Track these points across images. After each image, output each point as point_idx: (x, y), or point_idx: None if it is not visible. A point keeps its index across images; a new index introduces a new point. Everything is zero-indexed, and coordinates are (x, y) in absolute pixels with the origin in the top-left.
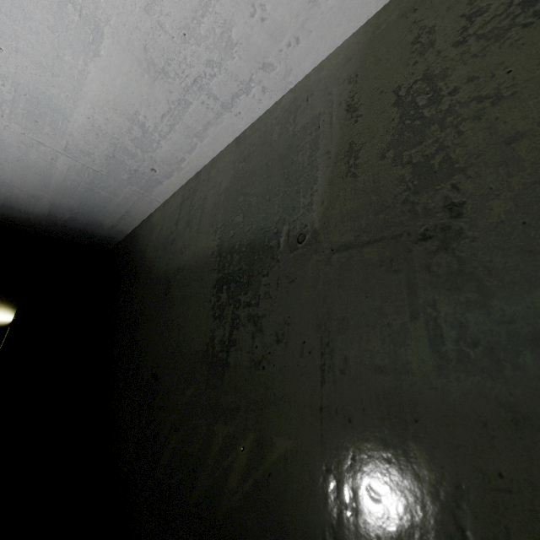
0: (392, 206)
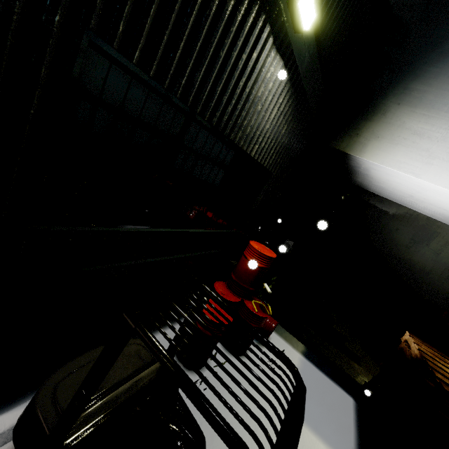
0: (437, 250)
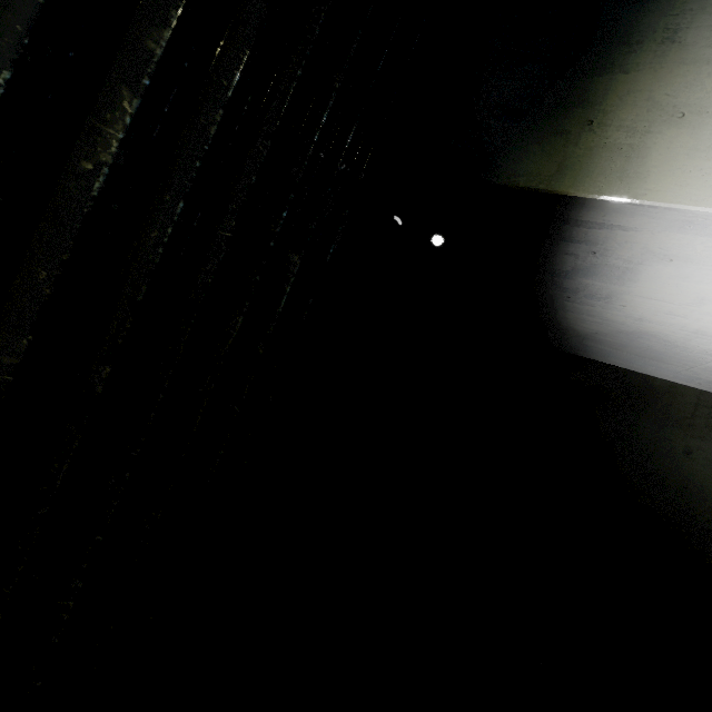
0: None
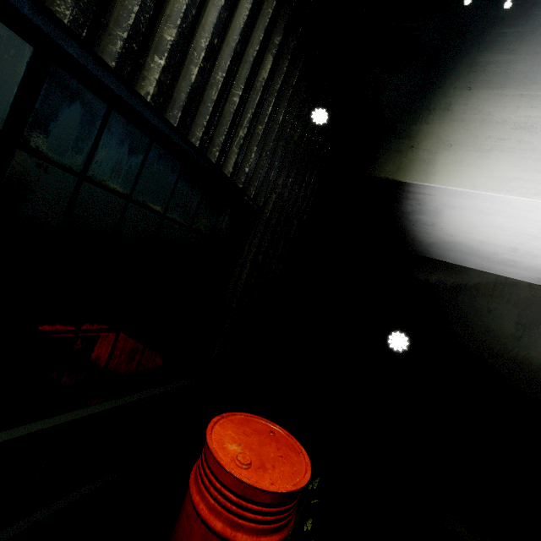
0: None
